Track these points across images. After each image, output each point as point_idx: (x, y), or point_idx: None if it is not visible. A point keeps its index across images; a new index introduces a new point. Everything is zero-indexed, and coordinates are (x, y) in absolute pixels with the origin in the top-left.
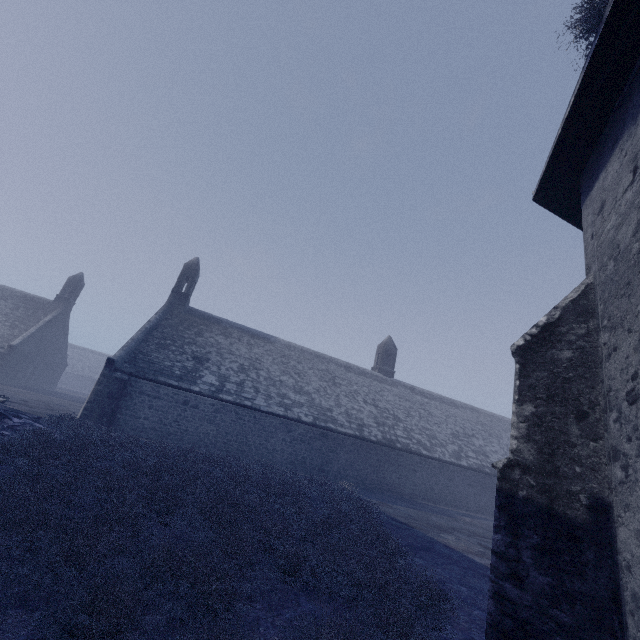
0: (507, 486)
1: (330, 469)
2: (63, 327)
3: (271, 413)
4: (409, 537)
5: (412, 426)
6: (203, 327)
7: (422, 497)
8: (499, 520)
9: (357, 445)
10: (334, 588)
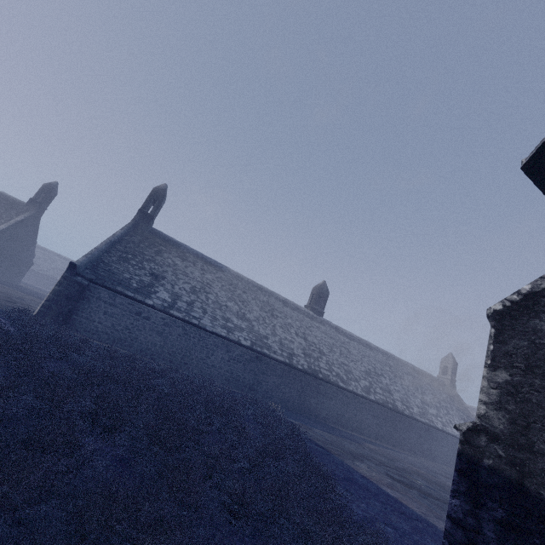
0: (470, 451)
1: (259, 388)
2: (33, 229)
3: (215, 333)
4: (331, 464)
5: (333, 360)
6: (163, 248)
7: (333, 421)
8: (458, 485)
9: (285, 371)
10: (283, 538)
